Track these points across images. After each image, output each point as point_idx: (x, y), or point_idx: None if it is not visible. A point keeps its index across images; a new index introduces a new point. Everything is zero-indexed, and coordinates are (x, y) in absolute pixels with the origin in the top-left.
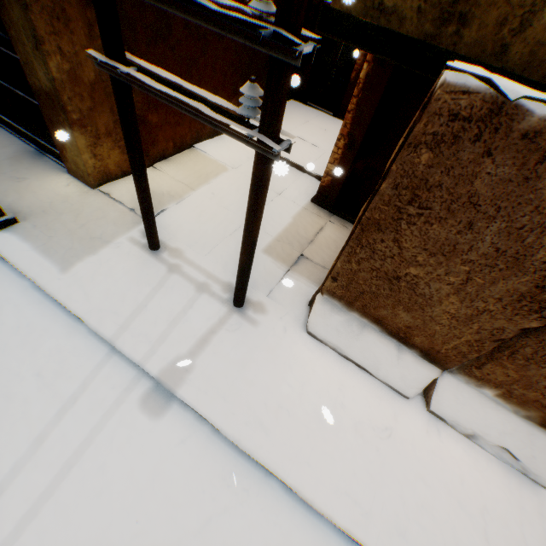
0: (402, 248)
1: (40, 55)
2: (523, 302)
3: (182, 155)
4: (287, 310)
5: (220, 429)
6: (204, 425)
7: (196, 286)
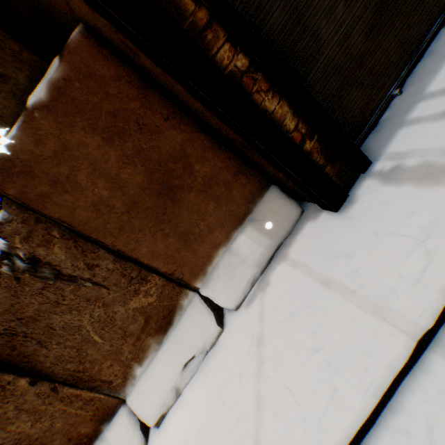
0: None
1: None
2: None
3: None
4: None
5: None
6: None
7: None
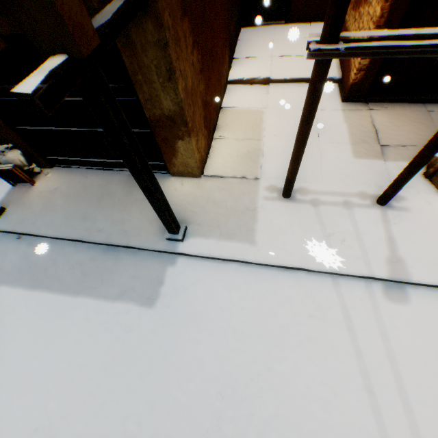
0: None
1: (170, 85)
2: None
3: (223, 119)
4: (415, 189)
5: None
6: (437, 291)
7: (342, 206)
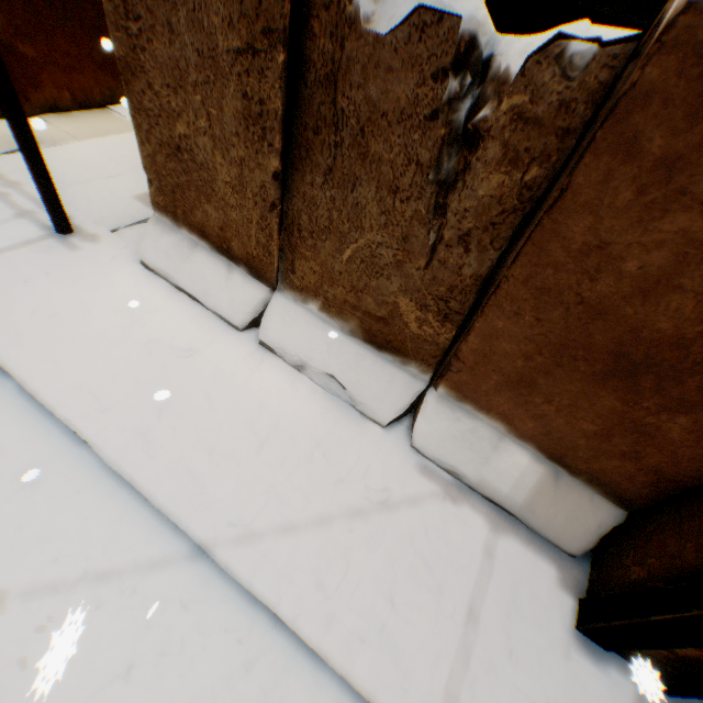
0: (158, 96)
1: None
2: (251, 129)
3: (87, 113)
4: (129, 244)
5: None
6: None
7: (19, 211)
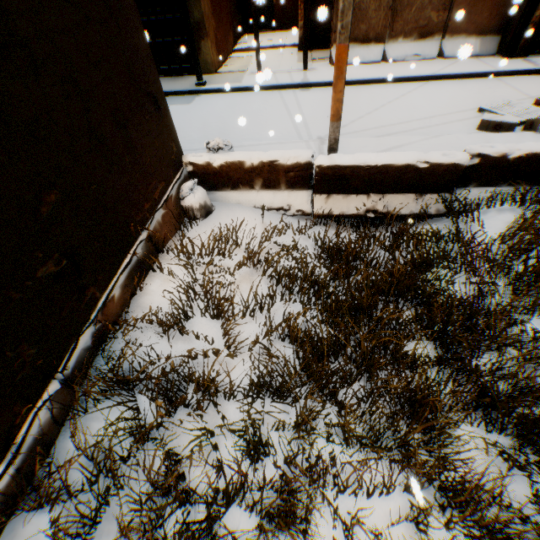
0: None
1: (197, 4)
2: None
3: (229, 61)
4: (323, 66)
5: (330, 81)
6: (323, 88)
7: (286, 72)
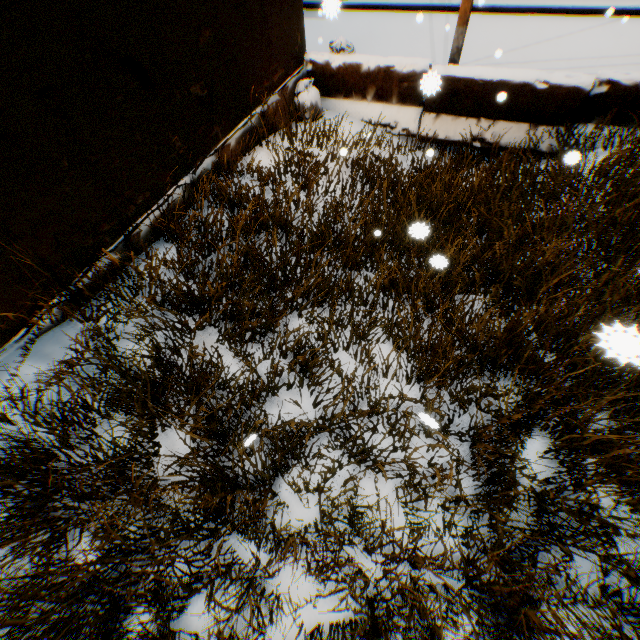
0: None
1: None
2: None
3: None
4: None
5: (495, 6)
6: (485, 15)
7: None
